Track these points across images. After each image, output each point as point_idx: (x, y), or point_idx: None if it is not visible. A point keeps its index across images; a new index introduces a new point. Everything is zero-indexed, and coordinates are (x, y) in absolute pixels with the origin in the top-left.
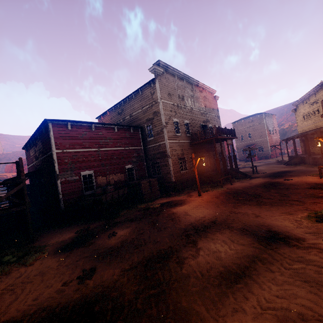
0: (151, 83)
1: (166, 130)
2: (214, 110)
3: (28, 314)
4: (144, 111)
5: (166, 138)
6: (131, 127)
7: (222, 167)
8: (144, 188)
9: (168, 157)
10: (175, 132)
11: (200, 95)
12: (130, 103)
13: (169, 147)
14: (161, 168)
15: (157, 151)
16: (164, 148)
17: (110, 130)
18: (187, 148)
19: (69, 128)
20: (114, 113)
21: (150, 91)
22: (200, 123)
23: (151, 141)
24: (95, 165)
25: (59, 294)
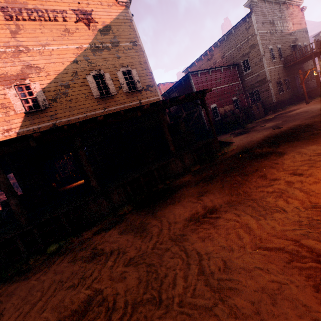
0: (246, 18)
1: (265, 59)
2: (302, 26)
3: (269, 134)
4: (238, 49)
5: (265, 66)
6: (231, 66)
7: (313, 86)
8: (254, 110)
9: (268, 82)
10: (271, 59)
11: (287, 13)
12: (221, 45)
13: (268, 73)
14: (260, 94)
15: (256, 81)
16: (264, 75)
17: (219, 72)
18: (282, 71)
19: (199, 76)
20: (202, 61)
21: (244, 26)
22: (289, 44)
23: (248, 74)
24: (216, 100)
25: (274, 131)
